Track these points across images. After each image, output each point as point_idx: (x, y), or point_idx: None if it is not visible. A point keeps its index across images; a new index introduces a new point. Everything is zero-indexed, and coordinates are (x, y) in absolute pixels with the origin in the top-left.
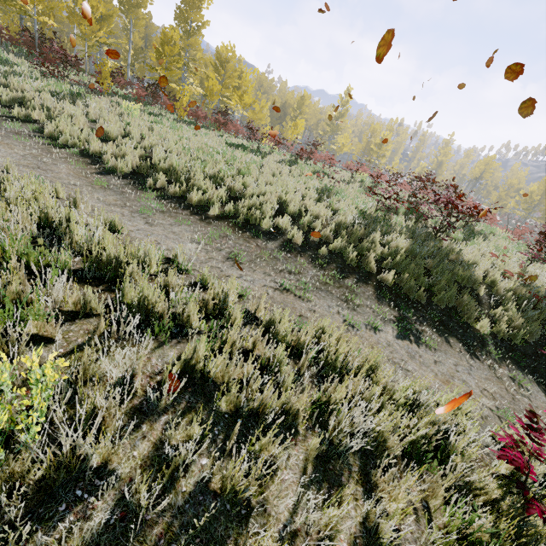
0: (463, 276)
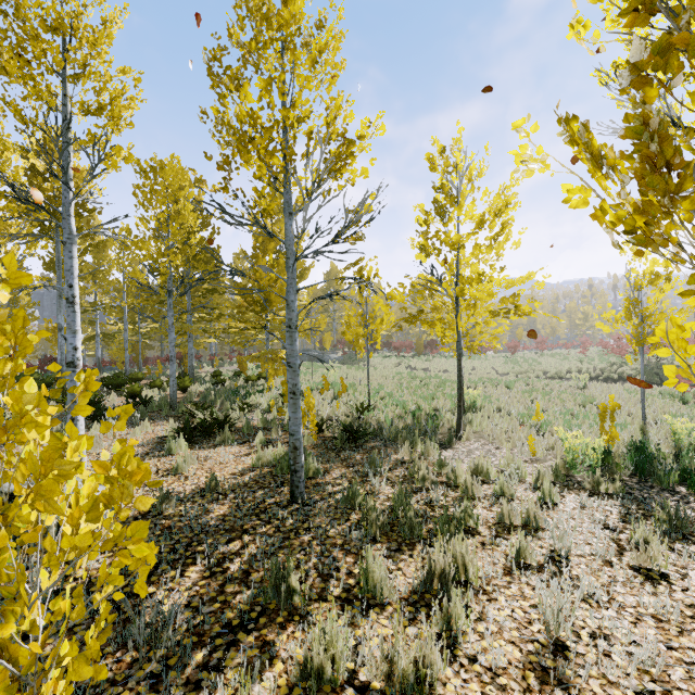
0: None
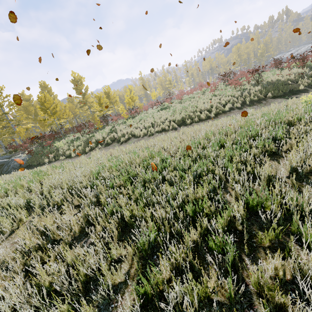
0: (281, 83)
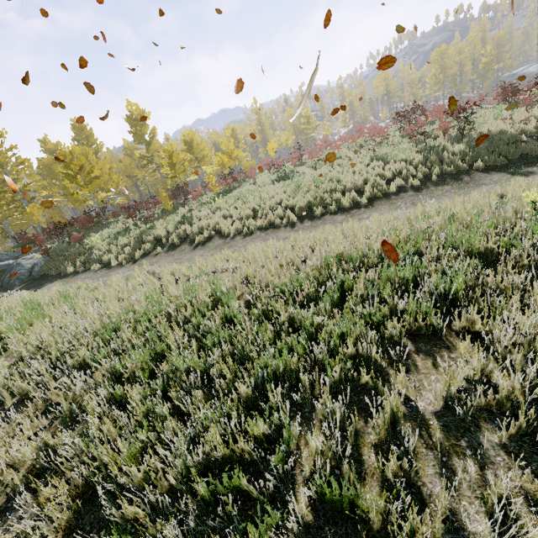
0: (507, 138)
